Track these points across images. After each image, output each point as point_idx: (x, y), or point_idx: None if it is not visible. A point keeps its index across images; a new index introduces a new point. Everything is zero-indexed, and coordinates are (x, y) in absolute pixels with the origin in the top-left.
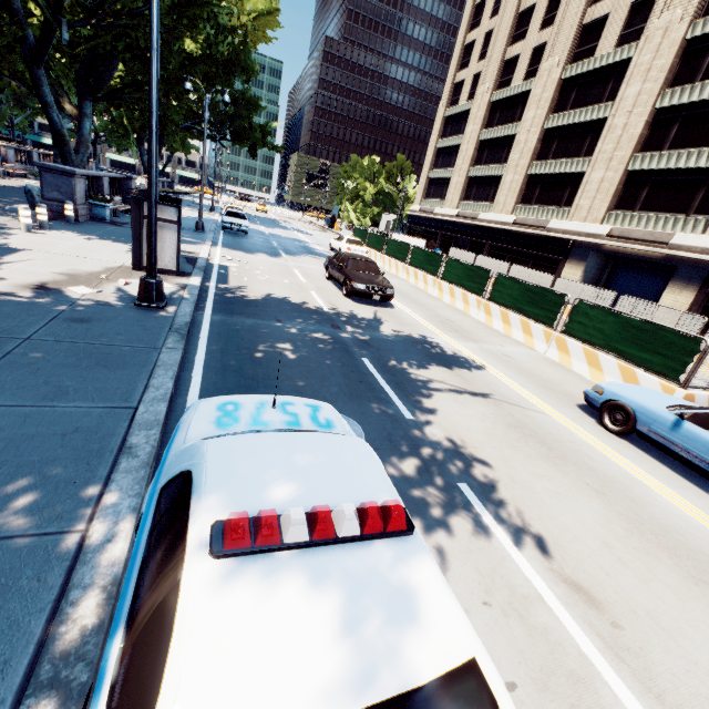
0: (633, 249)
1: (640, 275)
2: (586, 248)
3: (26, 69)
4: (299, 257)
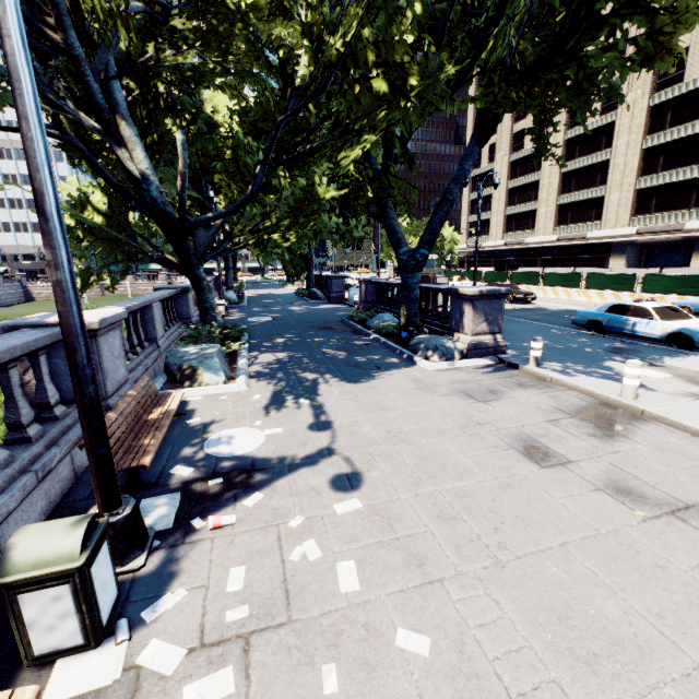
0: (658, 238)
1: (669, 253)
2: (622, 245)
3: None
4: None
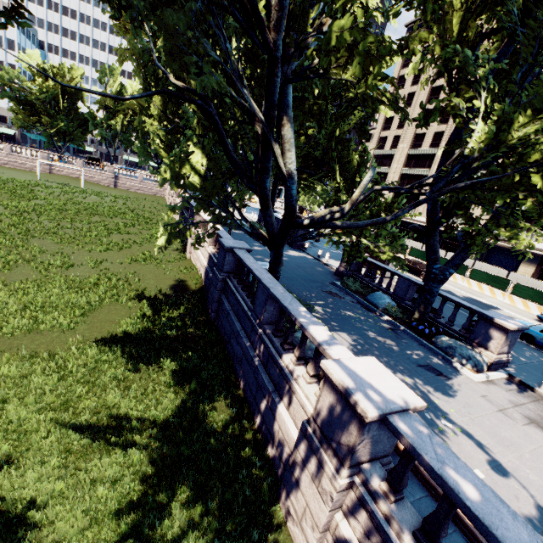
0: (502, 244)
1: (504, 255)
2: None
3: None
4: None
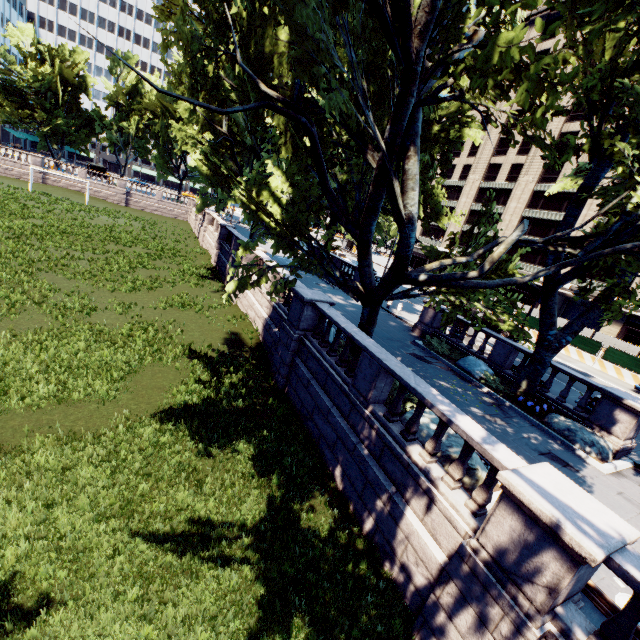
0: None
1: None
2: None
3: None
4: None
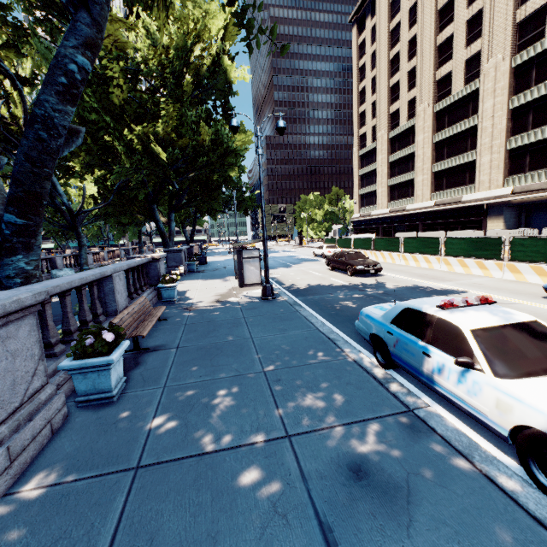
0: (536, 197)
1: None
2: (499, 206)
3: (144, 207)
4: (302, 264)
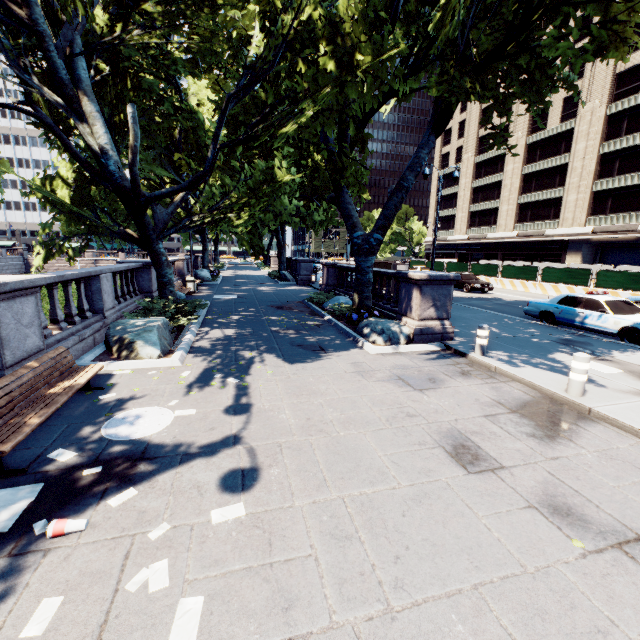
0: (613, 238)
1: (624, 252)
2: (579, 243)
3: None
4: None
